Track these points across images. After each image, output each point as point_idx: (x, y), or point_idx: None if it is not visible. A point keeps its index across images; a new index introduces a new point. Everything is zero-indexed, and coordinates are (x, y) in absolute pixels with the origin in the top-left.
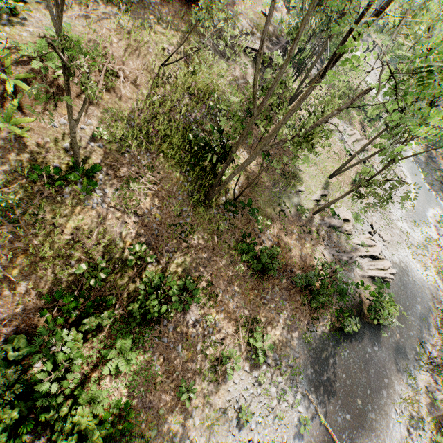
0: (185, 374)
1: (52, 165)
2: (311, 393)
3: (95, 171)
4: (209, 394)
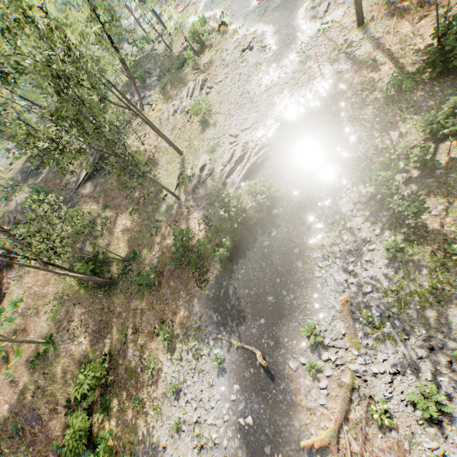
0: (136, 392)
1: (40, 353)
2: (221, 332)
3: (52, 338)
4: (154, 393)
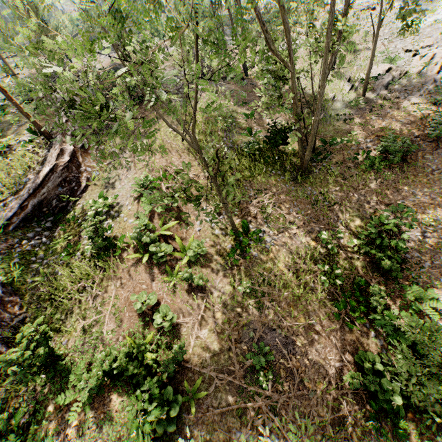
0: None
1: (228, 248)
2: None
3: (246, 225)
4: None
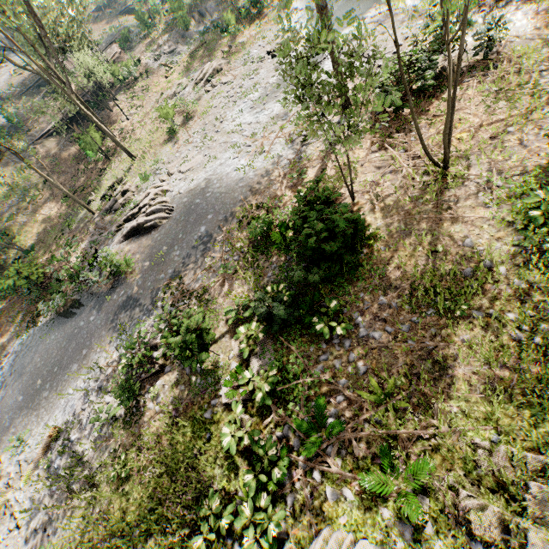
0: None
1: None
2: (3, 383)
3: None
4: None
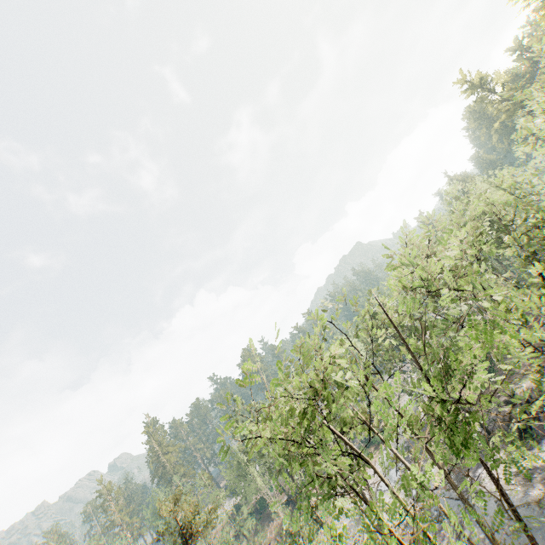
0: None
1: None
2: None
3: None
4: None
